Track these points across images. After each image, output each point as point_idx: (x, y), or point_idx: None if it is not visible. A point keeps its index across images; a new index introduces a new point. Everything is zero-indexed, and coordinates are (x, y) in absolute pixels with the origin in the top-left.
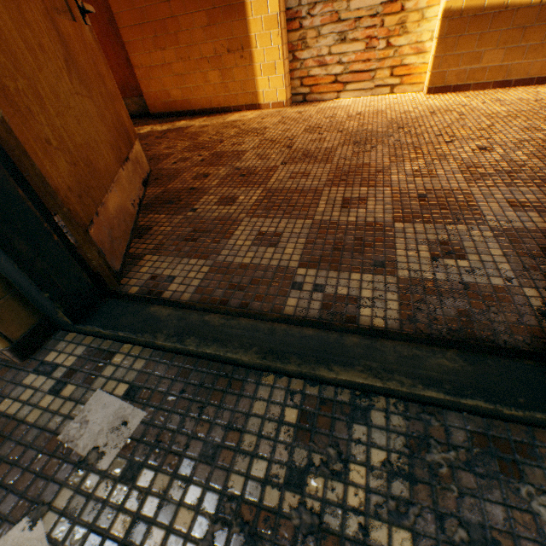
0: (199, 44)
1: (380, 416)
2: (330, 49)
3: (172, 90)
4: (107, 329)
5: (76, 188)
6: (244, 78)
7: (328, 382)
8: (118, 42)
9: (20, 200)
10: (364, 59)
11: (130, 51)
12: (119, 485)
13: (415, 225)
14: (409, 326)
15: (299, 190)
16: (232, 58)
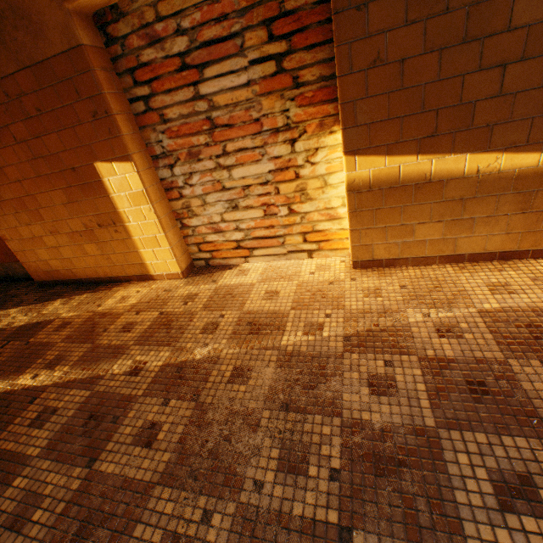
0: (65, 219)
1: None
2: (224, 215)
3: (51, 260)
4: None
5: None
6: (126, 250)
7: None
8: None
9: None
10: (267, 224)
11: None
12: None
13: None
14: None
15: None
16: (106, 231)
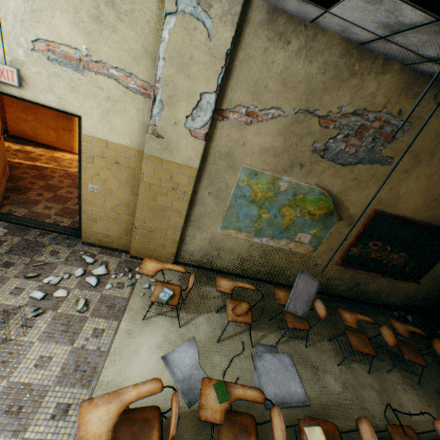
0: (48, 121)
1: (54, 234)
2: None
3: (28, 130)
4: None
5: None
6: (69, 141)
7: (48, 230)
8: None
9: None
10: None
11: (7, 107)
12: (4, 236)
13: None
14: (69, 226)
15: (66, 197)
16: (64, 132)
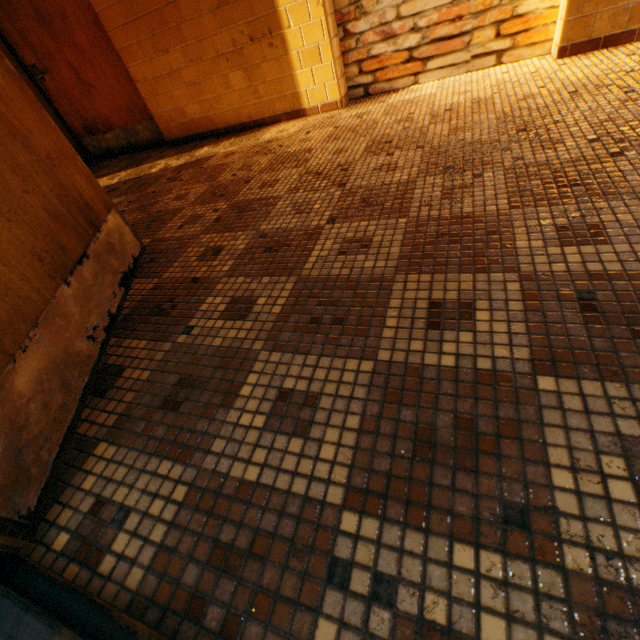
0: (211, 37)
1: None
2: (399, 11)
3: (187, 105)
4: None
5: None
6: (278, 76)
7: None
8: (111, 50)
9: None
10: (453, 17)
11: (127, 61)
12: None
13: (582, 385)
14: None
15: (354, 282)
16: (258, 49)
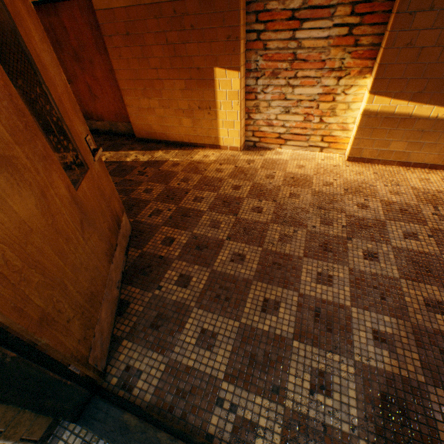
0: (177, 100)
1: None
2: (277, 116)
3: (154, 125)
4: (96, 433)
5: (83, 334)
6: (209, 127)
7: None
8: (115, 85)
9: (51, 378)
10: (302, 126)
11: (124, 95)
12: None
13: (306, 346)
14: None
15: (235, 279)
16: (201, 113)
